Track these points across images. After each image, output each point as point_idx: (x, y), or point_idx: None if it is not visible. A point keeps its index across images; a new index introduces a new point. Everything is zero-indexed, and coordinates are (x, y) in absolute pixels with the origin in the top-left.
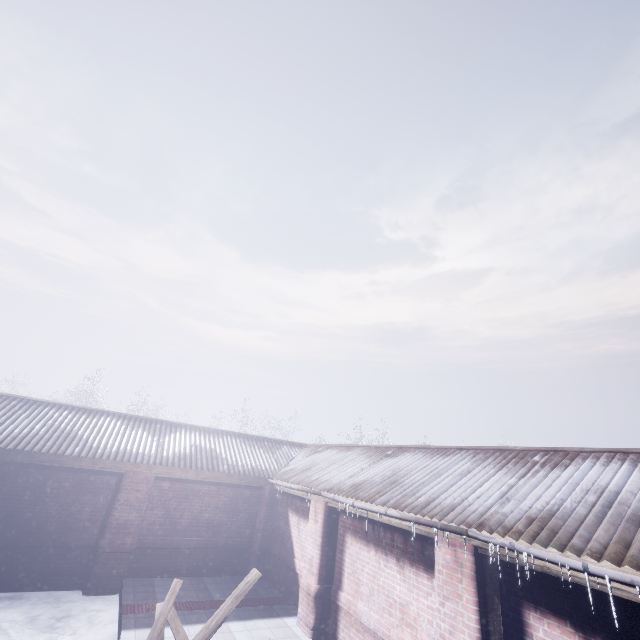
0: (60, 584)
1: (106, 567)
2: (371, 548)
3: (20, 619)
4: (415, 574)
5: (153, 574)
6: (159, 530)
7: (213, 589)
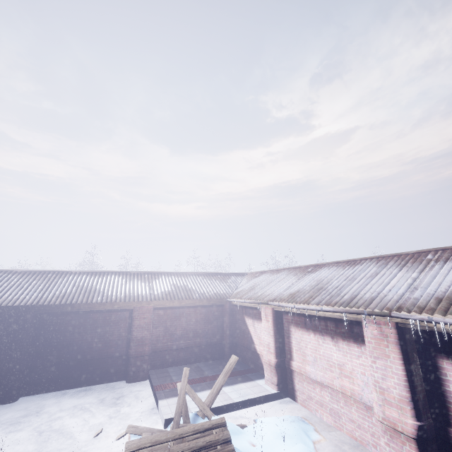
0: (111, 379)
1: (136, 366)
2: (310, 333)
3: (94, 401)
4: (347, 345)
5: (166, 366)
6: (163, 340)
7: (206, 369)
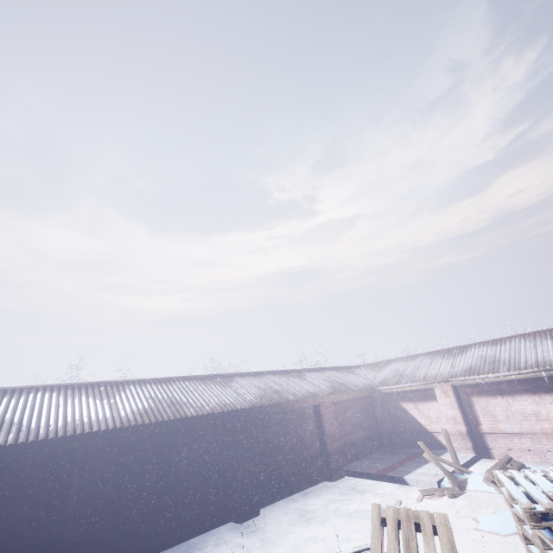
0: (314, 481)
1: (335, 462)
2: (497, 397)
3: (336, 496)
4: (539, 397)
5: (348, 462)
6: (340, 435)
7: (387, 457)
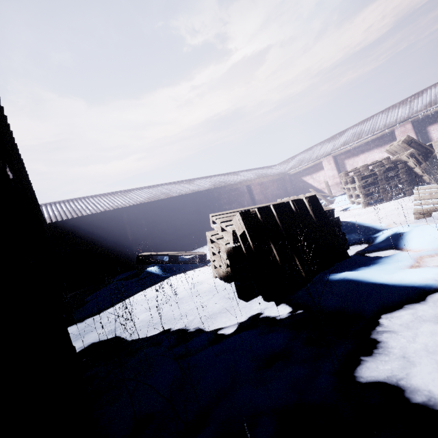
0: None
1: None
2: (360, 155)
3: None
4: (383, 148)
5: None
6: (265, 202)
7: None
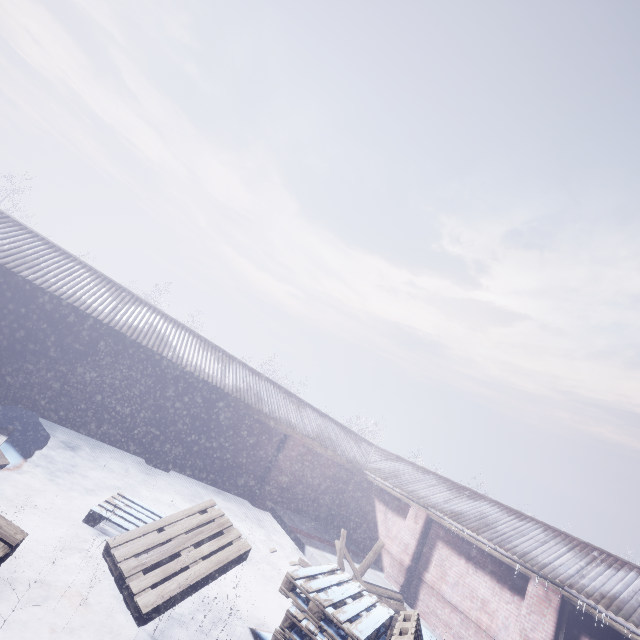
0: (238, 492)
1: (267, 493)
2: (462, 558)
3: (238, 512)
4: (500, 588)
5: (283, 506)
6: (293, 479)
7: (321, 531)
